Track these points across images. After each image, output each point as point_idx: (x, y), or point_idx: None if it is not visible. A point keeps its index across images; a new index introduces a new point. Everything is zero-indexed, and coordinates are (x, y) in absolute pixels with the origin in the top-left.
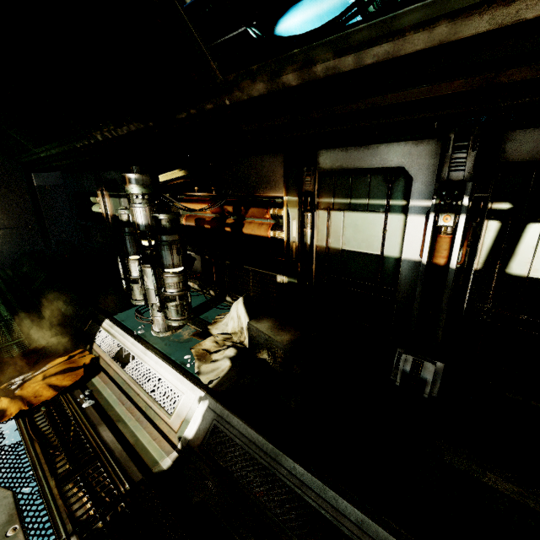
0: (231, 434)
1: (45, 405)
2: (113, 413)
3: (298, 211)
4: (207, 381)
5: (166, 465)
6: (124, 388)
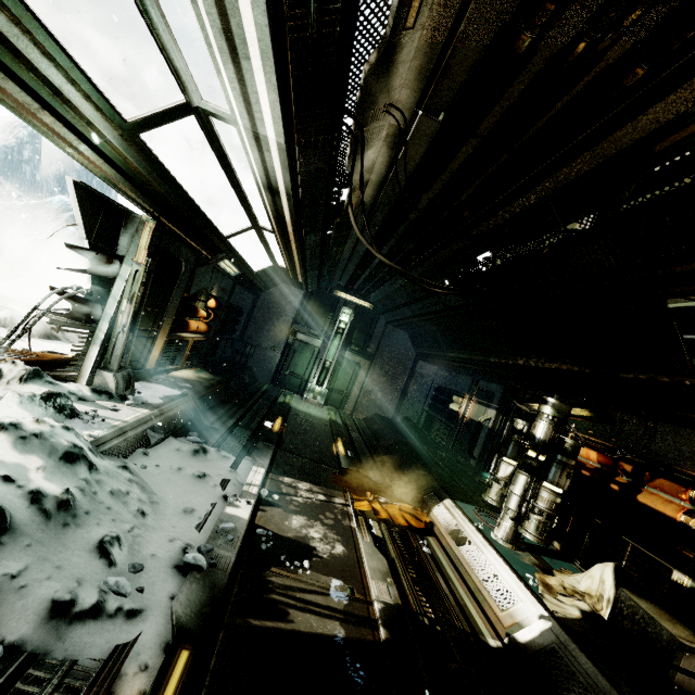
0: (574, 667)
1: (397, 527)
2: (445, 571)
3: None
4: (552, 608)
5: (491, 643)
6: (454, 561)
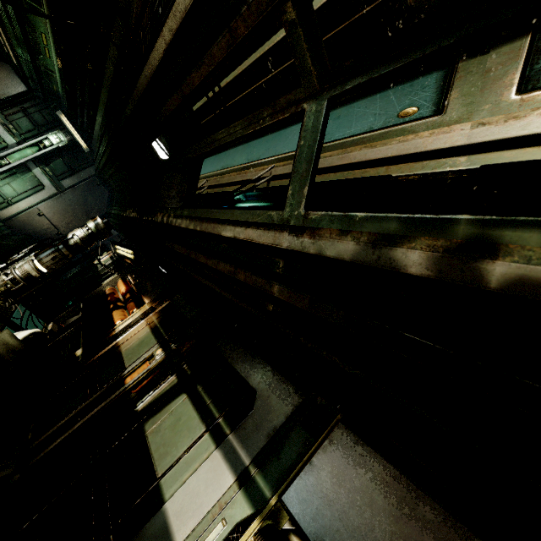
0: None
1: None
2: None
3: (140, 315)
4: None
5: None
6: None
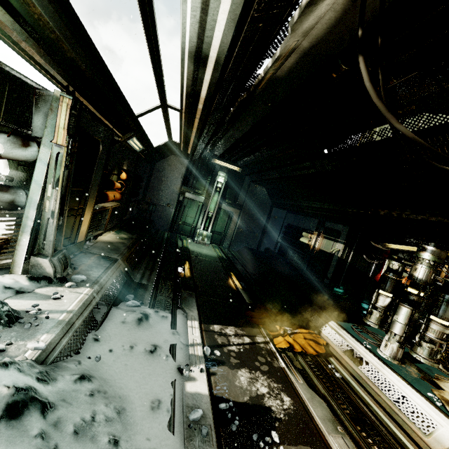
0: None
1: (309, 356)
2: (360, 395)
3: None
4: None
5: None
6: (360, 381)
